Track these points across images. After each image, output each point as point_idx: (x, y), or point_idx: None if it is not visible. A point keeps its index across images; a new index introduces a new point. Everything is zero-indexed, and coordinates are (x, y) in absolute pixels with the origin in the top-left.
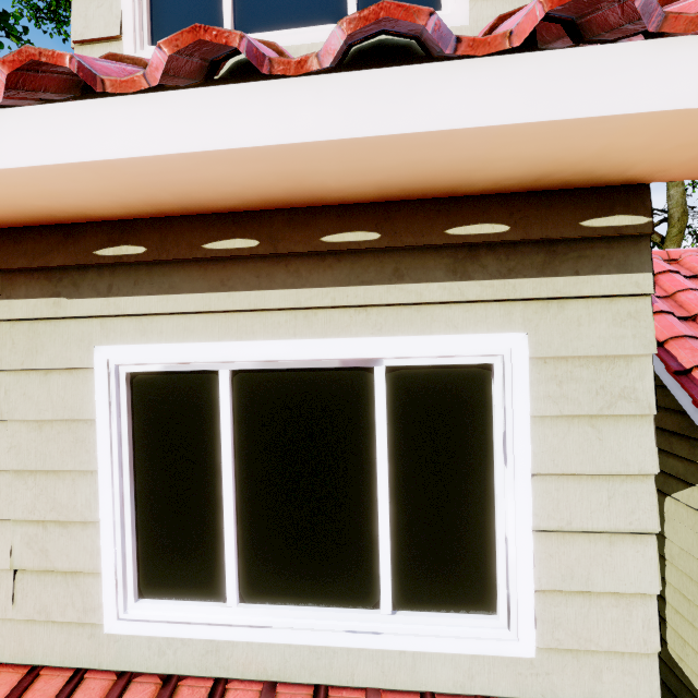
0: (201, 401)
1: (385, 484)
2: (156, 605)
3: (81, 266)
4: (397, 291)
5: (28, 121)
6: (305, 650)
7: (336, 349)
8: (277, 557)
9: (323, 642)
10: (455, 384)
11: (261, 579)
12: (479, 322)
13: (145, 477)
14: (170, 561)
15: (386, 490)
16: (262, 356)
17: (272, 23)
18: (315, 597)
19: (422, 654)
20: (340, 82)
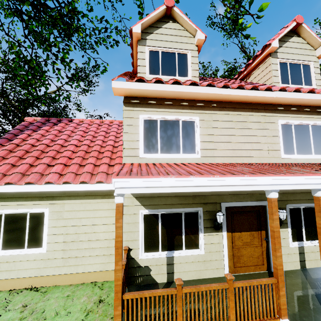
0: (289, 128)
1: (312, 139)
2: (286, 155)
3: (275, 110)
4: (312, 116)
5: (294, 94)
6: (306, 159)
7: (306, 122)
8: (300, 149)
9: (308, 158)
10: (317, 128)
11: (298, 151)
12: (320, 120)
13: (283, 138)
14: (287, 149)
15: (312, 139)
16: (298, 122)
17: (294, 84)
18: (305, 153)
19: (318, 159)
20: (320, 95)
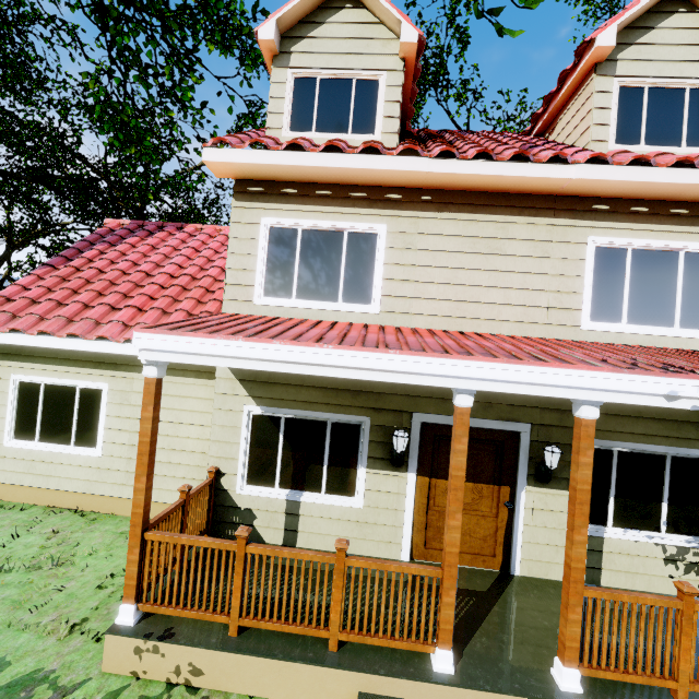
0: (618, 258)
1: (680, 288)
2: (597, 323)
3: (584, 211)
4: (692, 229)
5: (631, 170)
6: (650, 337)
7: (671, 244)
8: (640, 310)
9: (657, 334)
10: None
11: (633, 317)
12: None
13: (595, 282)
14: (601, 310)
15: (681, 290)
16: (645, 245)
17: (656, 143)
18: (652, 323)
19: (689, 339)
20: None
